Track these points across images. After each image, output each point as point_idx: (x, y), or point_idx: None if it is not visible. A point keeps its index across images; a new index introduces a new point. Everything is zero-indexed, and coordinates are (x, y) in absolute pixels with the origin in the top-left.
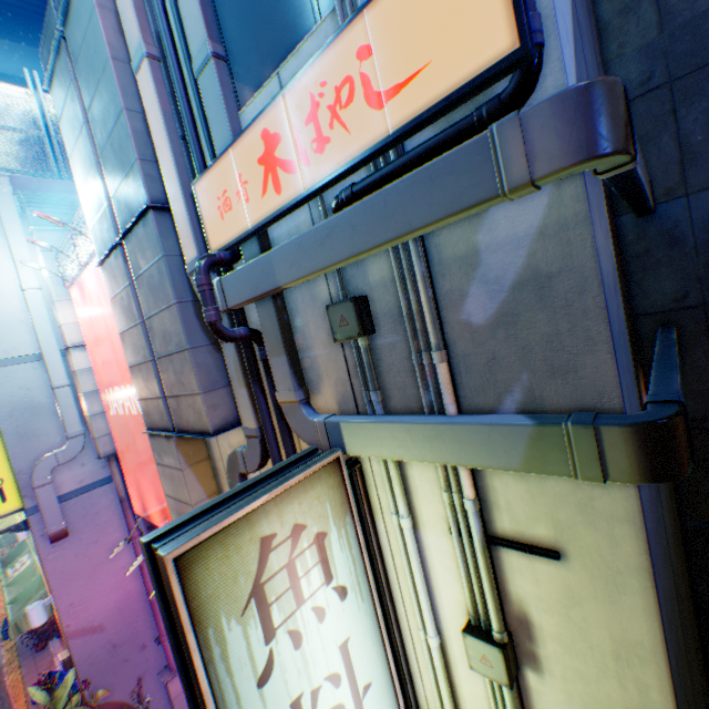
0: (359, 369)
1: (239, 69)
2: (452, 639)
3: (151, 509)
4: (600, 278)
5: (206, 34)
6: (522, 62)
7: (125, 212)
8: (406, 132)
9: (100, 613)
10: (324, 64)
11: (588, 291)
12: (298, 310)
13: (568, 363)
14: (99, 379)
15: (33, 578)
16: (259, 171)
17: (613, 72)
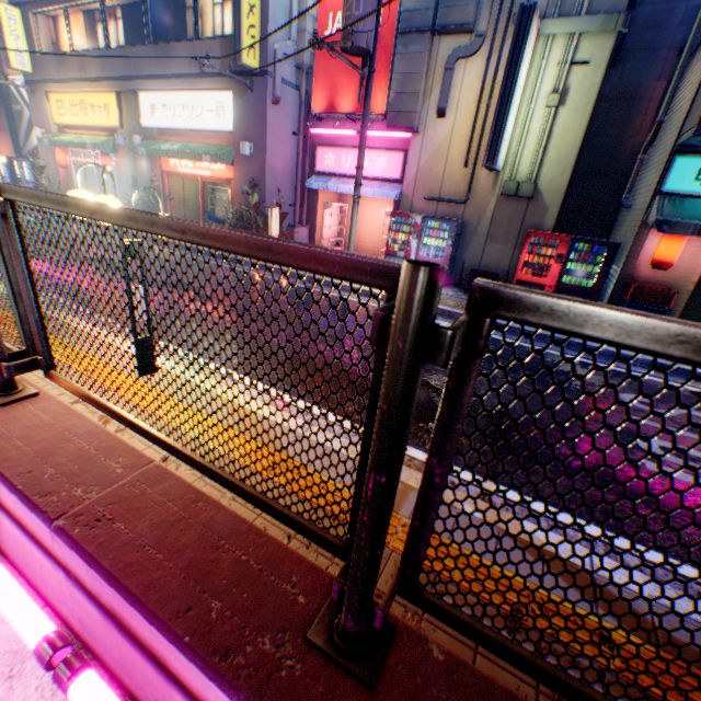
0: (555, 4)
1: None
2: (536, 110)
3: (340, 104)
4: None
5: None
6: None
7: None
8: None
9: (277, 167)
10: None
11: None
12: None
13: (617, 6)
14: (321, 6)
15: (206, 147)
16: None
17: None
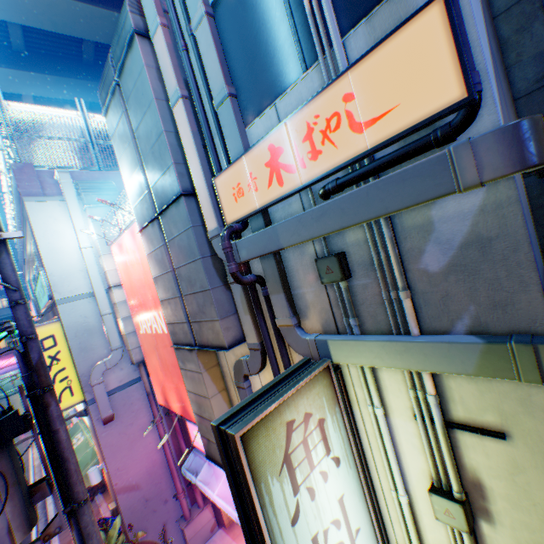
0: (340, 302)
1: (244, 100)
2: (417, 498)
3: (171, 400)
4: (529, 240)
5: (224, 82)
6: (468, 104)
7: (161, 197)
8: (380, 148)
9: (136, 475)
10: (317, 104)
11: (520, 249)
12: (289, 261)
13: (506, 299)
14: (131, 308)
15: (88, 450)
16: (266, 171)
17: (513, 74)
